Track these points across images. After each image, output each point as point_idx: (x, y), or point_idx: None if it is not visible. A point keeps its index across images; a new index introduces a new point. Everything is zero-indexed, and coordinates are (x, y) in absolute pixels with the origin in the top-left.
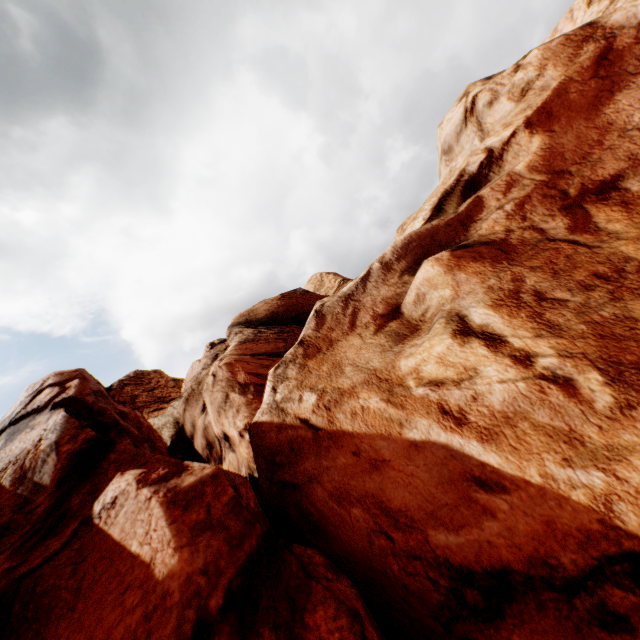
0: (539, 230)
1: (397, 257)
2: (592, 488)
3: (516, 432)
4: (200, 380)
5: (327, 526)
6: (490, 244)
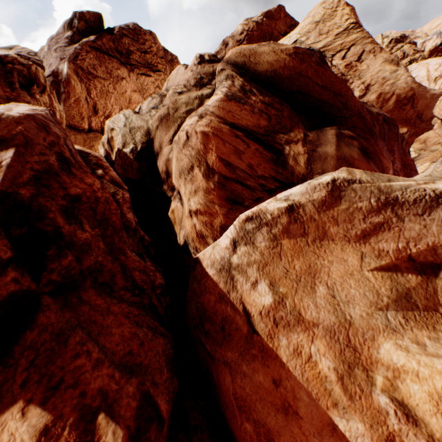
0: None
1: None
2: None
3: None
4: (177, 106)
5: (220, 395)
6: None
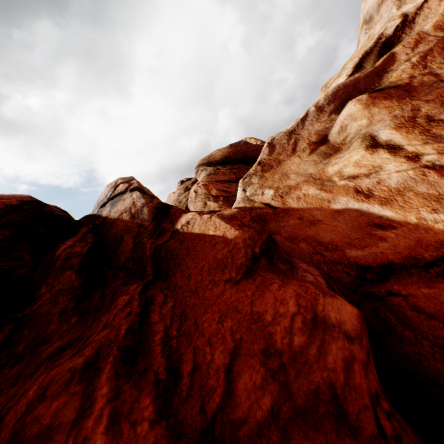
0: (435, 75)
1: (328, 102)
2: None
3: (404, 198)
4: (180, 201)
5: None
6: (397, 87)
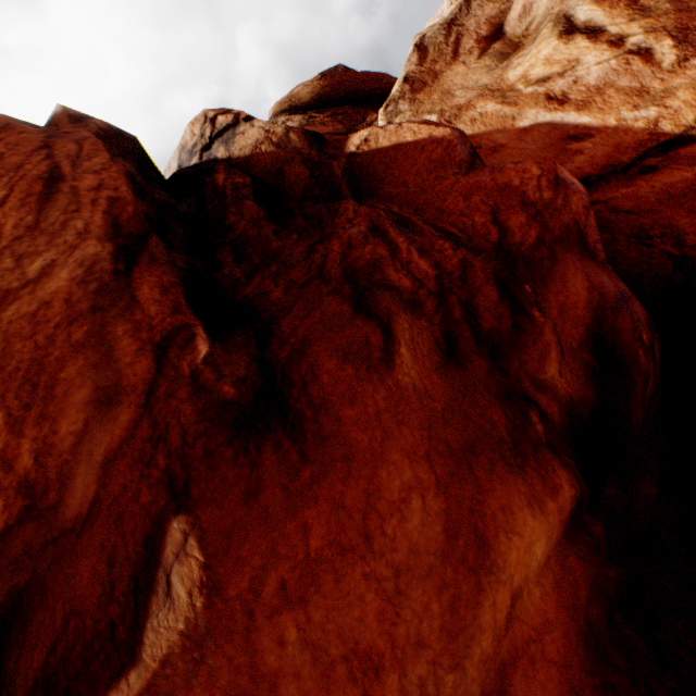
0: None
1: None
2: (648, 118)
3: (603, 98)
4: None
5: None
6: None
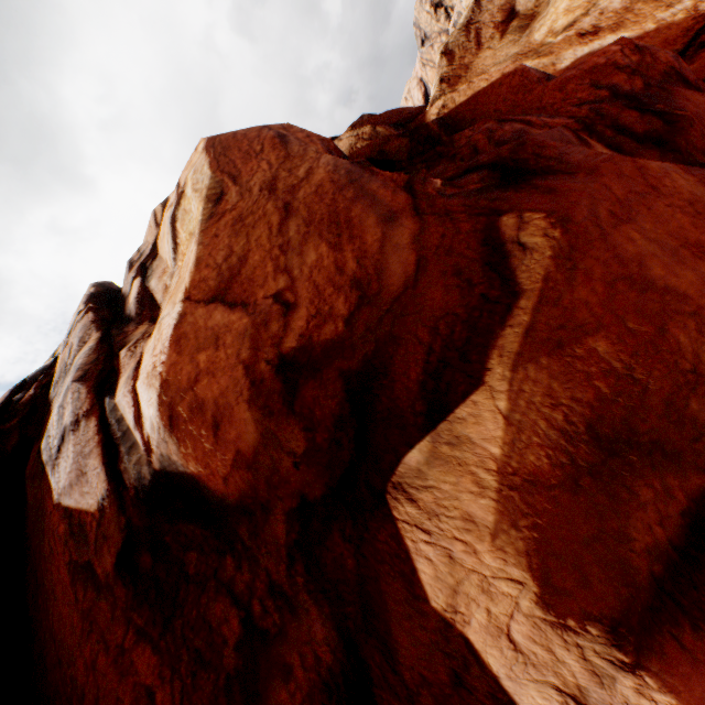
0: None
1: None
2: (685, 9)
3: (634, 14)
4: None
5: None
6: None
